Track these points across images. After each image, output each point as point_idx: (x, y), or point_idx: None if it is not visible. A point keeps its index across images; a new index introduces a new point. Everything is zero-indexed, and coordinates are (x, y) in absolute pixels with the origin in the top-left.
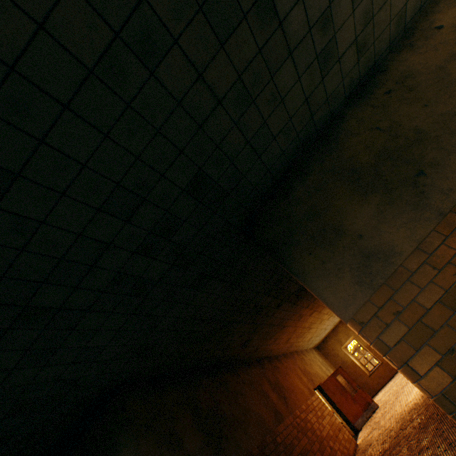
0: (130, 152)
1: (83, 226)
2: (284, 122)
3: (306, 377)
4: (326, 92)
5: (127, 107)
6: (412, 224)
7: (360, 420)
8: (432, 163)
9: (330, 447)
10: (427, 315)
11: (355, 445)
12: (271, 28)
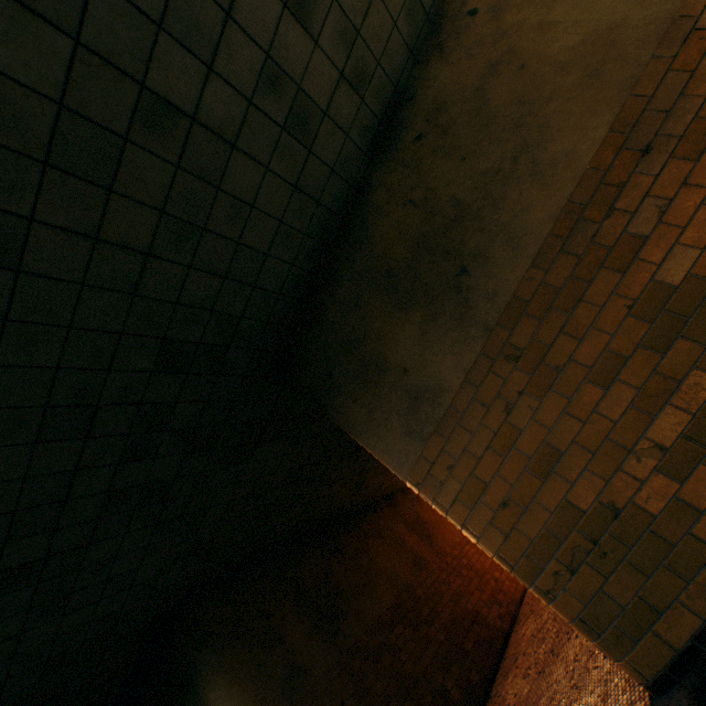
0: (41, 367)
1: (24, 468)
2: (273, 229)
3: None
4: (327, 163)
5: (5, 323)
6: (459, 348)
7: None
8: (474, 254)
9: (495, 578)
10: (480, 466)
11: None
12: (180, 132)
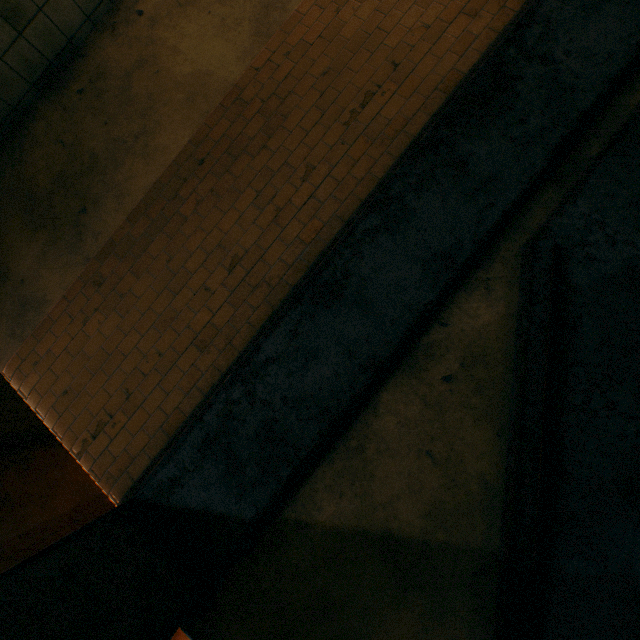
0: None
1: None
2: None
3: None
4: None
5: None
6: (66, 270)
7: None
8: (95, 200)
9: None
10: (57, 363)
11: None
12: None
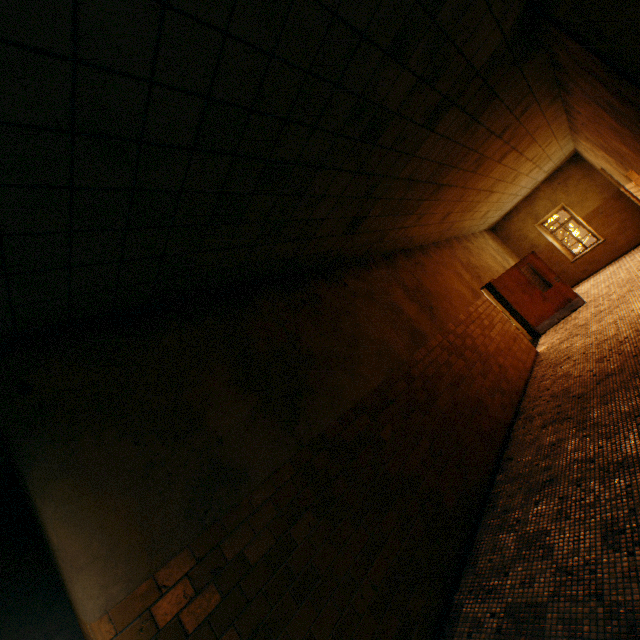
0: None
1: None
2: None
3: (470, 275)
4: None
5: None
6: None
7: (546, 322)
8: None
9: (499, 365)
10: None
11: (534, 356)
12: None
